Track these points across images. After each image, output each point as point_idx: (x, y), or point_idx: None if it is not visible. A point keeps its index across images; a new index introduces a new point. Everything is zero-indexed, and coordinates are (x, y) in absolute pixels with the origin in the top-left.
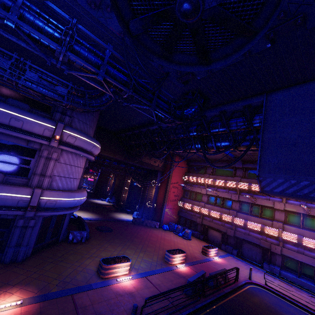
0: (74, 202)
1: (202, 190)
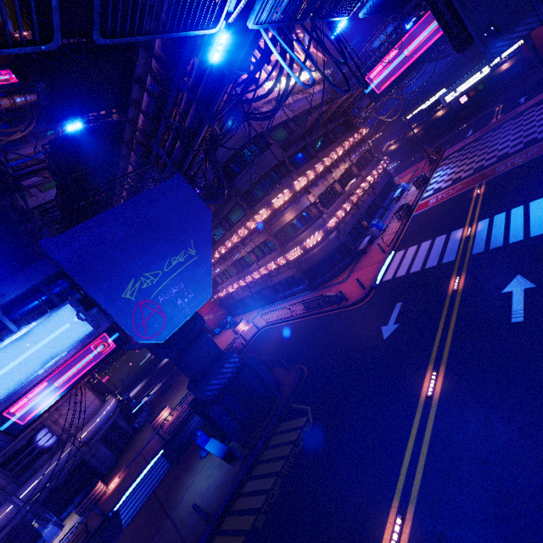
0: (104, 417)
1: None
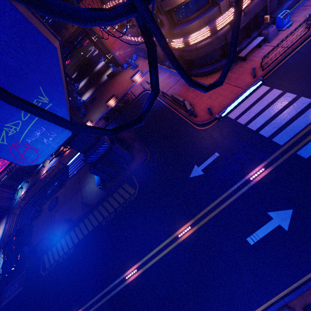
0: None
1: None
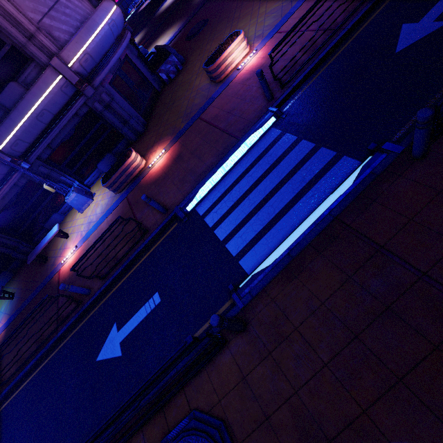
0: (106, 31)
1: None
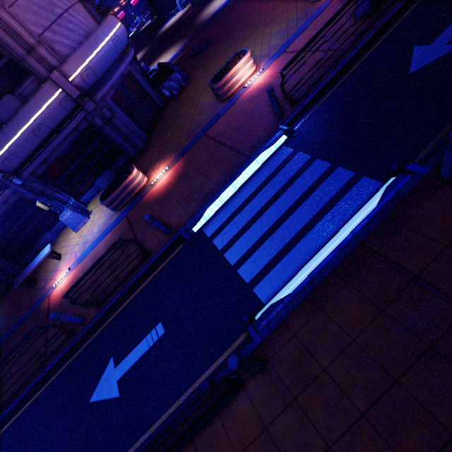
0: (109, 47)
1: None
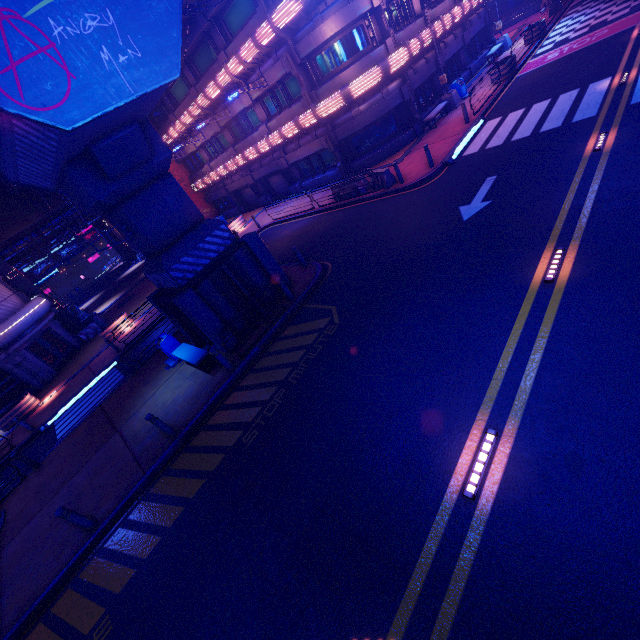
0: (27, 319)
1: (190, 147)
